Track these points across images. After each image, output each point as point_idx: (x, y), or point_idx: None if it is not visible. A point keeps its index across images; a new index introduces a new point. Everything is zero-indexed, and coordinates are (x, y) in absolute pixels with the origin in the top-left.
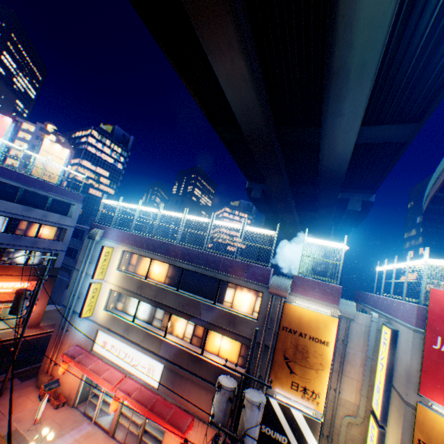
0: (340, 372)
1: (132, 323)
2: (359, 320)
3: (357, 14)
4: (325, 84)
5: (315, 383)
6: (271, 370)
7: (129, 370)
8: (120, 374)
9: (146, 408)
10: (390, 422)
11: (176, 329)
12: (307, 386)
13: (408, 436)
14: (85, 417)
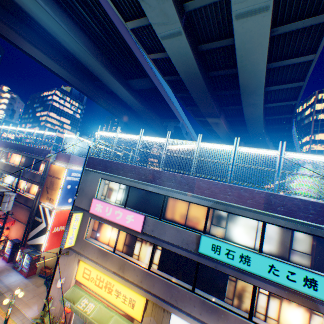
0: None
1: (0, 184)
2: None
3: (53, 29)
4: (77, 59)
5: (54, 196)
6: (42, 193)
7: None
8: None
9: None
10: None
11: (21, 186)
12: (52, 198)
13: None
14: None
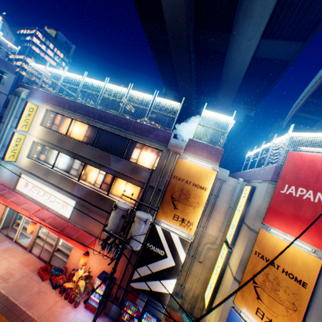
0: (209, 215)
1: (51, 169)
2: (229, 182)
3: None
4: None
5: (191, 216)
6: (160, 206)
7: (46, 205)
8: (38, 207)
9: (57, 230)
10: (237, 245)
11: (89, 177)
12: (185, 218)
13: (248, 250)
14: (7, 238)
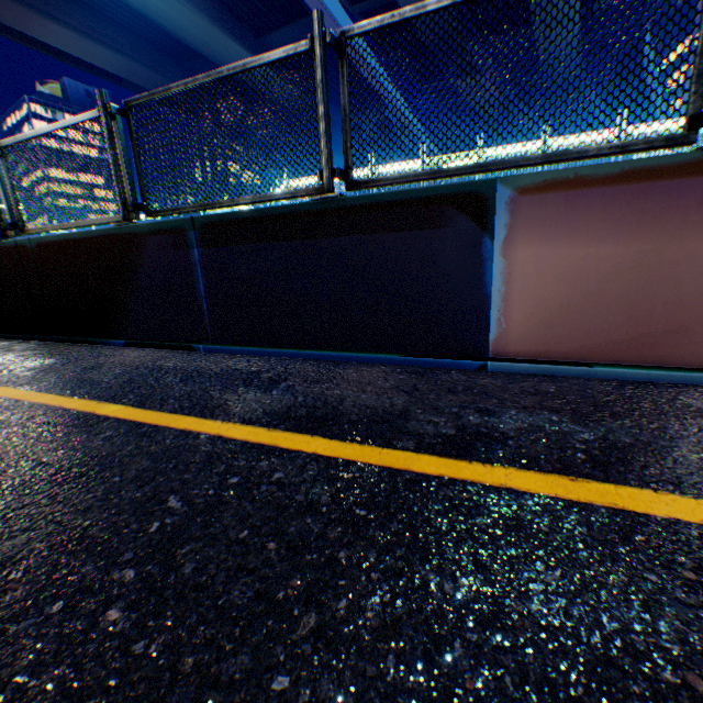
0: None
1: None
2: None
3: None
4: (152, 22)
5: None
6: None
7: None
8: None
9: None
10: None
11: None
12: None
13: None
14: None
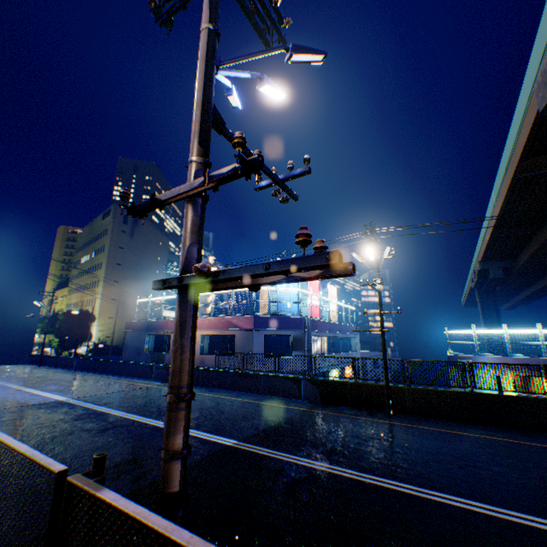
0: None
1: None
2: None
3: None
4: None
5: None
6: None
7: None
8: None
9: None
10: None
11: None
12: None
13: None
14: None
